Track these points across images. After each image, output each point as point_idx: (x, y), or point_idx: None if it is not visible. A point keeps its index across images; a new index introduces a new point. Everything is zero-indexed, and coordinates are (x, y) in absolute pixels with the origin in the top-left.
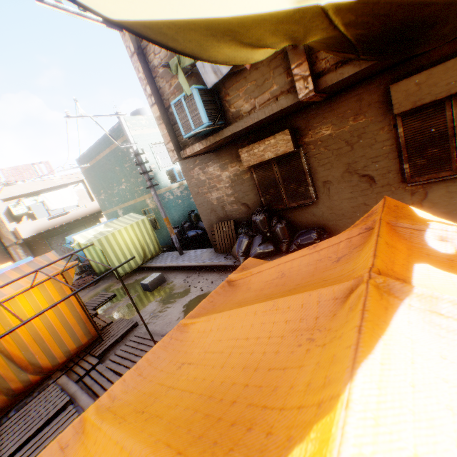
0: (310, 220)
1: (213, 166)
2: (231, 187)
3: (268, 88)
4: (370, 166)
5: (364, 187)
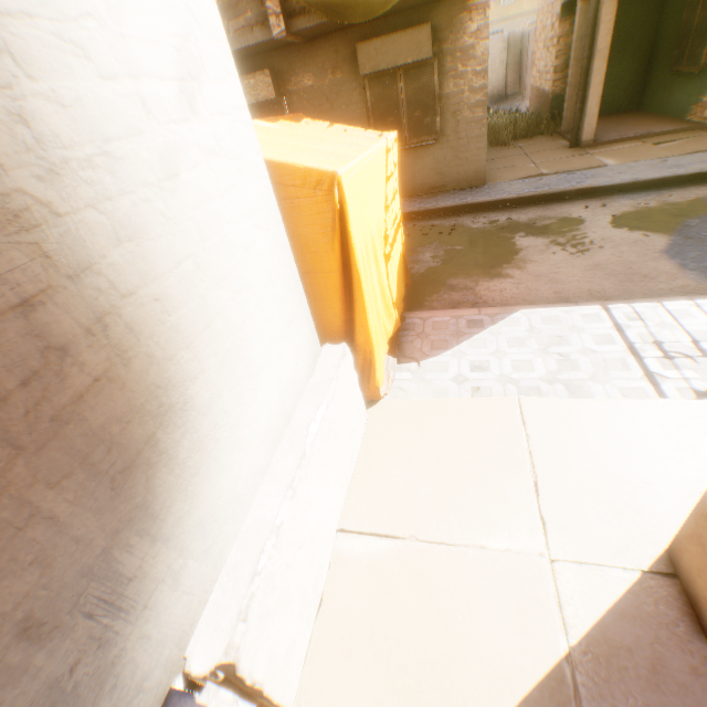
0: None
1: None
2: None
3: (242, 15)
4: None
5: None
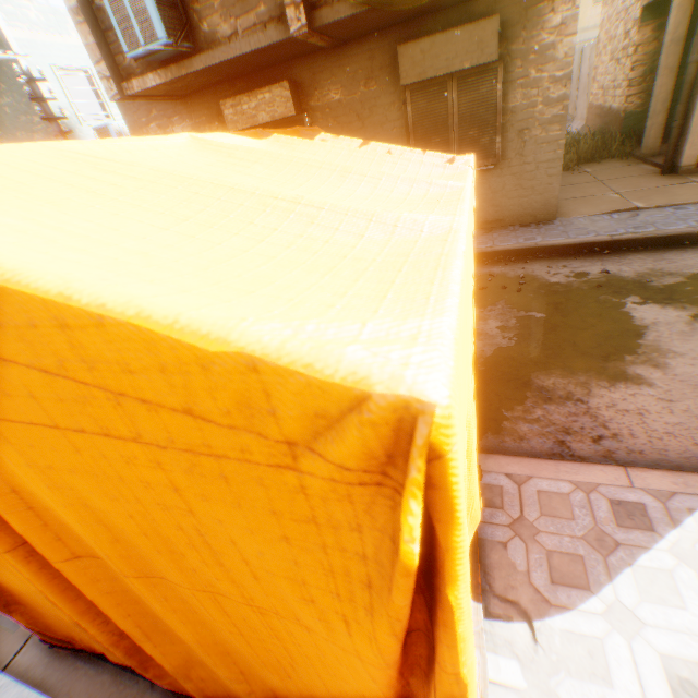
0: None
1: (181, 126)
2: None
3: (253, 8)
4: None
5: None
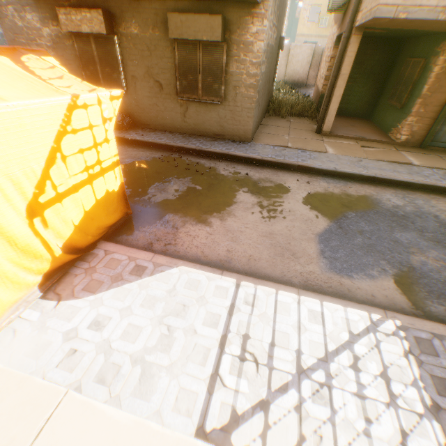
0: (123, 107)
1: (32, 15)
2: (54, 49)
3: None
4: (161, 75)
5: (157, 91)
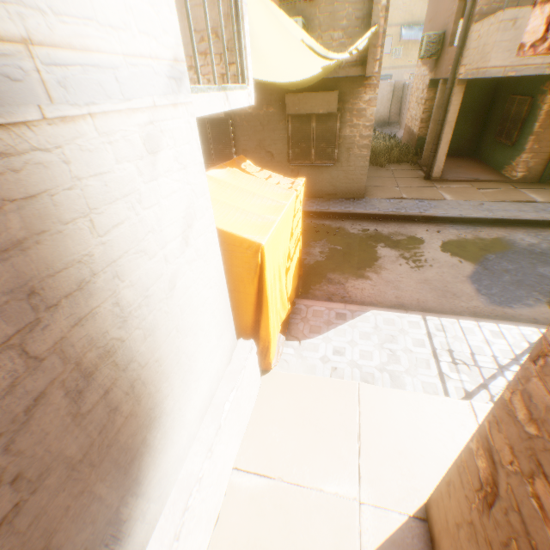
0: None
1: None
2: None
3: None
4: (273, 145)
5: (268, 160)
